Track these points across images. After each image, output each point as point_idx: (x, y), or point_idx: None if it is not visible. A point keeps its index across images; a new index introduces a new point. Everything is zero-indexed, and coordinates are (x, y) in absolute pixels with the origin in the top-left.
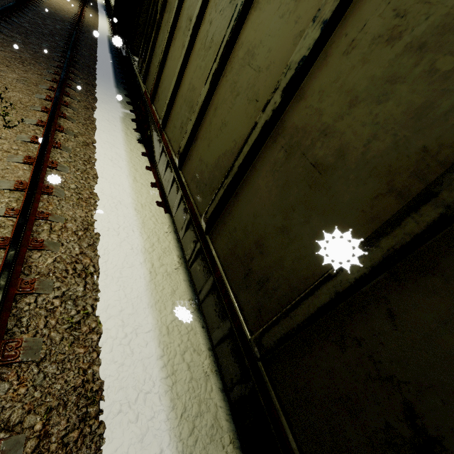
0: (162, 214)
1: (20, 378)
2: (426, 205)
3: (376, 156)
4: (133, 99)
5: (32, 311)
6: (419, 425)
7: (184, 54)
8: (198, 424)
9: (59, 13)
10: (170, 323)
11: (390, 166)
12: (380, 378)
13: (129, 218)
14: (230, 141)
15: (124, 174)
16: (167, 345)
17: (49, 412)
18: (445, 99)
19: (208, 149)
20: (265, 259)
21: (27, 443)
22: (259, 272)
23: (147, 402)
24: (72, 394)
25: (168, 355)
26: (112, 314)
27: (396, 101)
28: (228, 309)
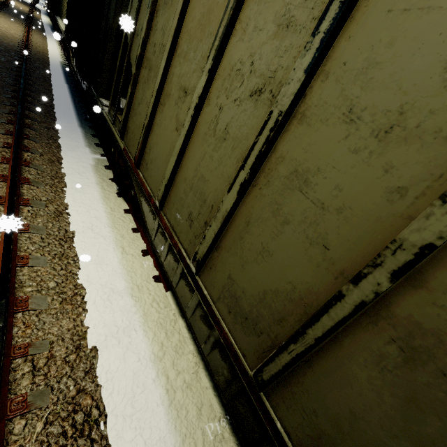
0: (163, 292)
1: None
2: None
3: None
4: (101, 140)
5: None
6: None
7: (185, 135)
8: None
9: (2, 42)
10: None
11: None
12: None
13: (127, 312)
14: (283, 280)
15: (110, 246)
16: None
17: None
18: None
19: (242, 270)
20: None
21: None
22: None
23: None
24: None
25: None
26: None
27: None
28: None
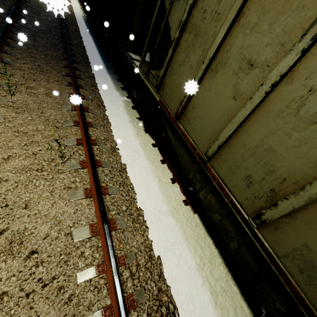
0: (191, 214)
1: None
2: None
3: None
4: (124, 84)
5: None
6: None
7: (253, 108)
8: None
9: (45, 3)
10: None
11: None
12: None
13: (172, 230)
14: None
15: (150, 176)
16: None
17: None
18: None
19: None
20: None
21: None
22: None
23: None
24: None
25: None
26: None
27: None
28: None
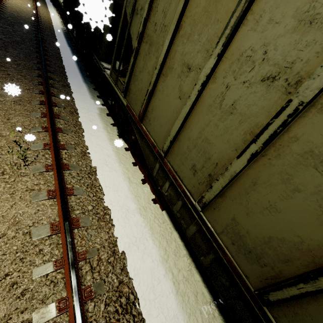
0: (159, 211)
1: None
2: None
3: None
4: (100, 92)
5: None
6: None
7: (191, 105)
8: None
9: (21, 16)
10: None
11: None
12: None
13: (139, 226)
14: (291, 233)
15: (120, 177)
16: None
17: None
18: None
19: (247, 217)
20: None
21: None
22: None
23: None
24: None
25: None
26: None
27: None
28: None
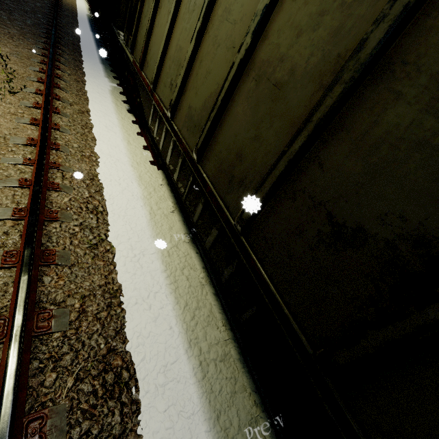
0: (156, 171)
1: (59, 275)
2: (336, 86)
3: (312, 67)
4: (119, 74)
5: (59, 233)
6: (334, 221)
7: (171, 19)
8: (197, 314)
9: None
10: (170, 249)
11: (320, 71)
12: (315, 206)
13: (127, 173)
14: (214, 85)
15: (119, 137)
16: (168, 264)
17: (83, 298)
18: (349, 21)
19: (196, 96)
20: (243, 164)
21: (71, 314)
22: (239, 175)
23: (157, 299)
24: (98, 289)
25: (170, 270)
26: (122, 241)
27: (324, 27)
28: (218, 211)
